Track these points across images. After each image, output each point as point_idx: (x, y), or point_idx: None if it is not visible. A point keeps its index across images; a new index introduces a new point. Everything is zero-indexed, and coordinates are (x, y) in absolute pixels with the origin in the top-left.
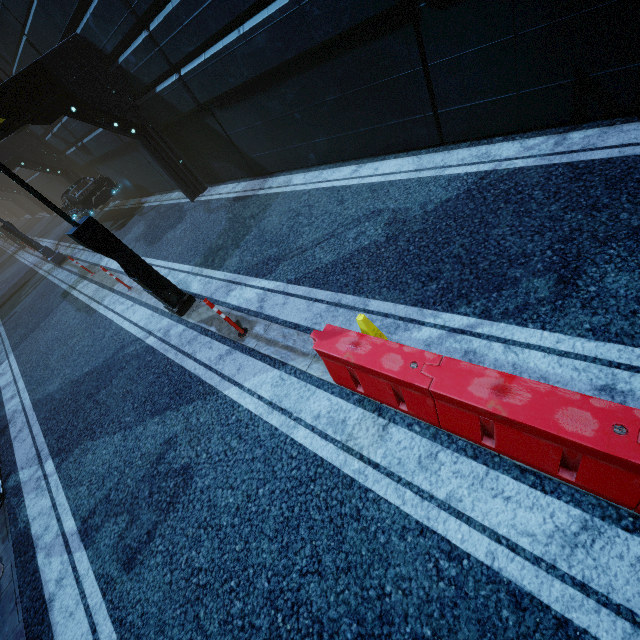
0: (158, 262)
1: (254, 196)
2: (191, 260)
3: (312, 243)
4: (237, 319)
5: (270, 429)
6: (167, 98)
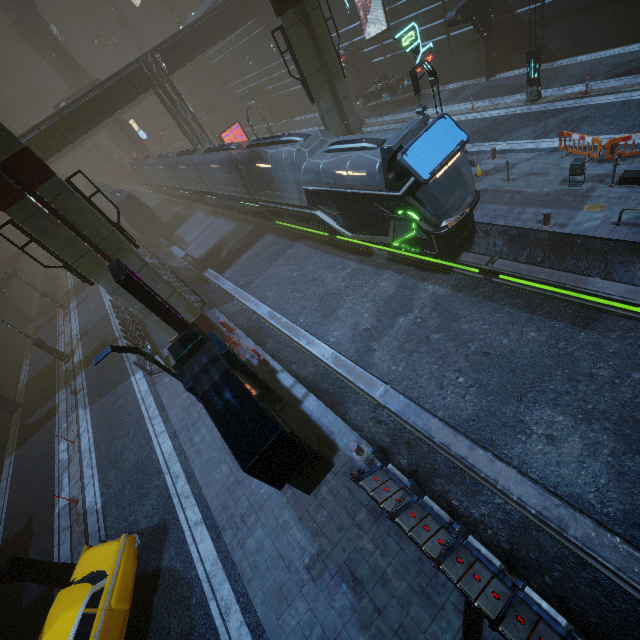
0: (486, 100)
1: (549, 68)
2: (518, 93)
3: (610, 70)
4: (578, 93)
5: (619, 101)
6: (521, 16)
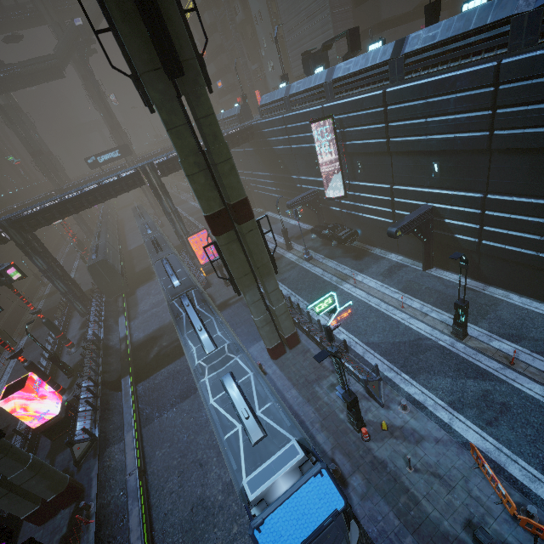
0: (417, 300)
1: (481, 292)
2: (447, 311)
3: (540, 339)
4: (504, 356)
5: None
6: (459, 240)
